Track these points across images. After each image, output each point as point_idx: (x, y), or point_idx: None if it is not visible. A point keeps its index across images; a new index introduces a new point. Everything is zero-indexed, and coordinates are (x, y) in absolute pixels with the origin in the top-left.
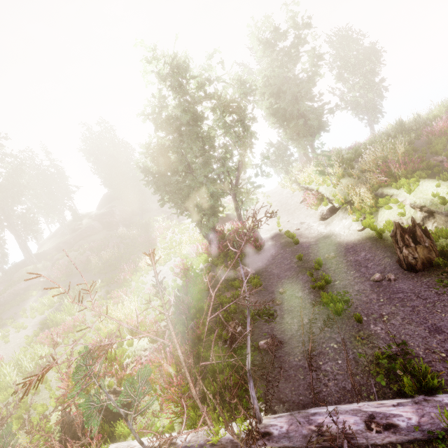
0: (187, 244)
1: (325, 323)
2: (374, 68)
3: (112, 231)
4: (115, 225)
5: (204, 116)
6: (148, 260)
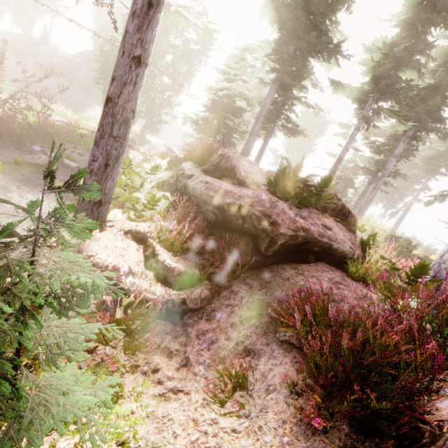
0: (95, 122)
1: (79, 153)
2: (312, 146)
3: (65, 79)
4: (73, 78)
5: (162, 57)
6: (60, 107)
